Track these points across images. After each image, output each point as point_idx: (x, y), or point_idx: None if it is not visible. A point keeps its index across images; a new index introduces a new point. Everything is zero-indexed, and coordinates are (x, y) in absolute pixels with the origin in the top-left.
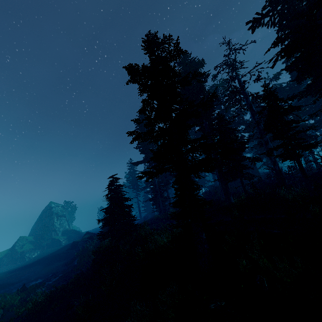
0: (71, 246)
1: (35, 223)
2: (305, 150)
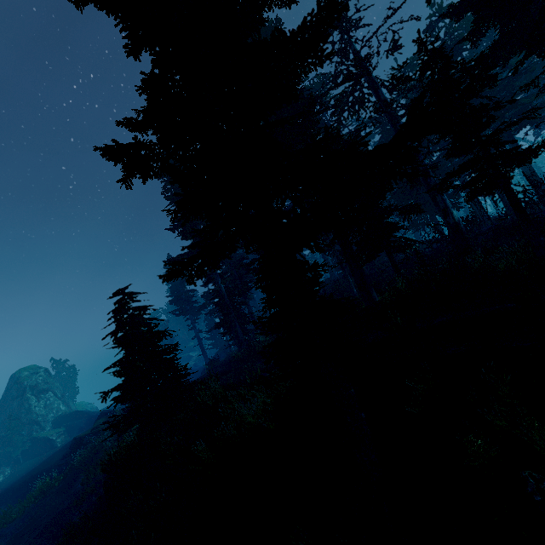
0: (70, 449)
1: None
2: (519, 166)
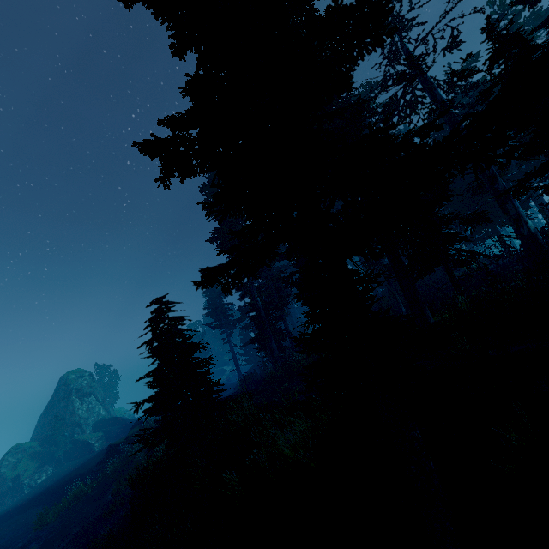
0: (105, 456)
1: (41, 414)
2: None
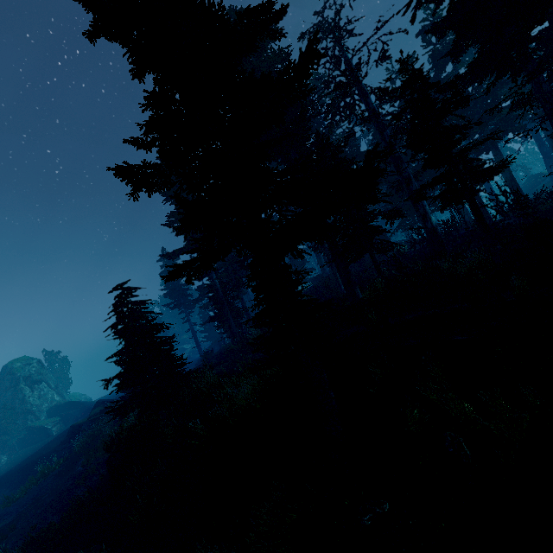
0: (68, 436)
1: None
2: (483, 181)
